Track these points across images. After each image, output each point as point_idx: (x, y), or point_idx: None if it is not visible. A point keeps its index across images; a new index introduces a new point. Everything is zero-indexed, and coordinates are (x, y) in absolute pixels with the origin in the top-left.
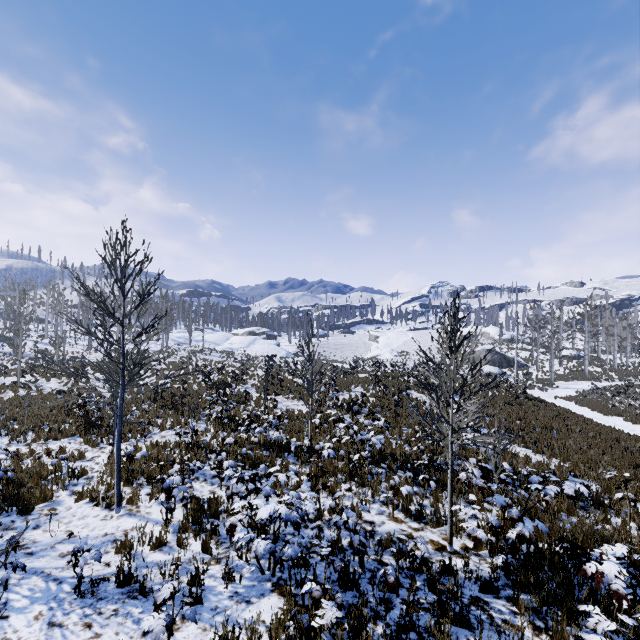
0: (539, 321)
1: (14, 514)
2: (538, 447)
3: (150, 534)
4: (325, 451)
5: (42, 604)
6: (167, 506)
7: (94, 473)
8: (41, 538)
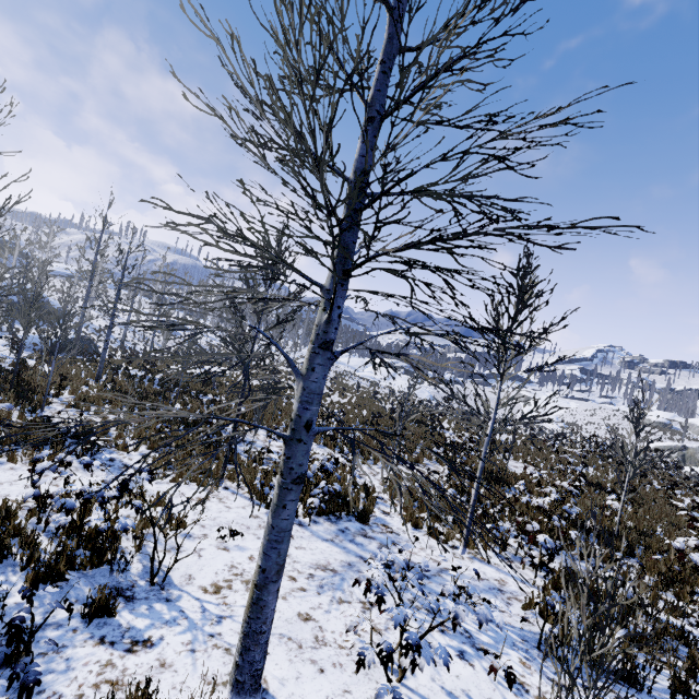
0: None
1: (354, 520)
2: None
3: (531, 595)
4: (694, 554)
5: (509, 648)
6: (543, 568)
7: (380, 494)
8: (415, 559)
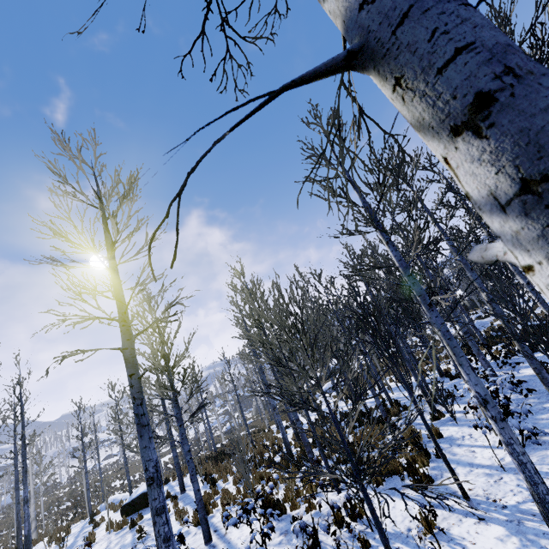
0: None
1: None
2: None
3: None
4: None
5: None
6: None
7: None
8: None
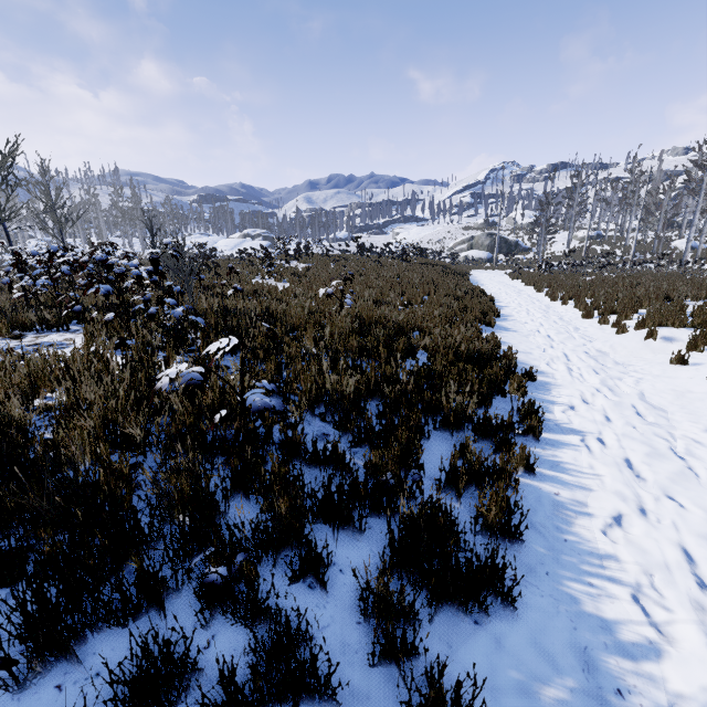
0: (557, 195)
1: None
2: (297, 281)
3: None
4: None
5: None
6: None
7: None
8: None
